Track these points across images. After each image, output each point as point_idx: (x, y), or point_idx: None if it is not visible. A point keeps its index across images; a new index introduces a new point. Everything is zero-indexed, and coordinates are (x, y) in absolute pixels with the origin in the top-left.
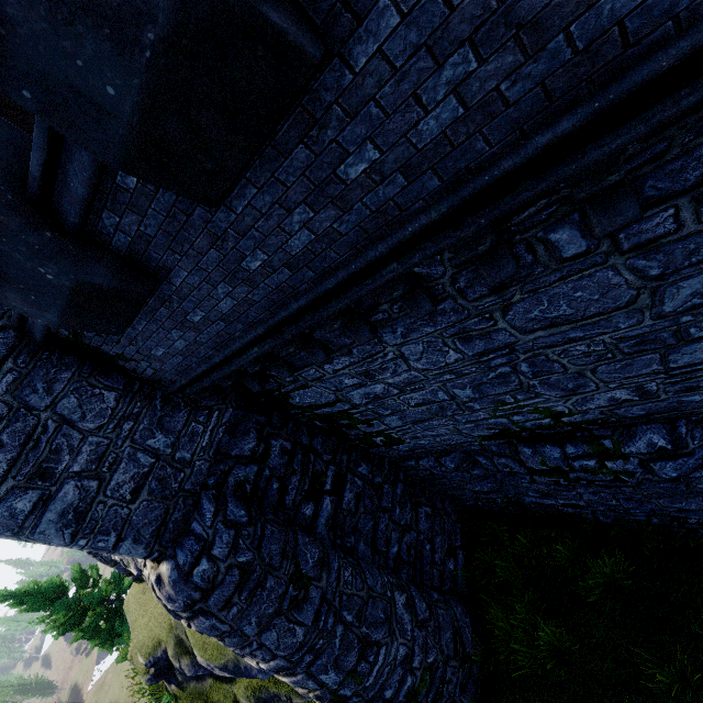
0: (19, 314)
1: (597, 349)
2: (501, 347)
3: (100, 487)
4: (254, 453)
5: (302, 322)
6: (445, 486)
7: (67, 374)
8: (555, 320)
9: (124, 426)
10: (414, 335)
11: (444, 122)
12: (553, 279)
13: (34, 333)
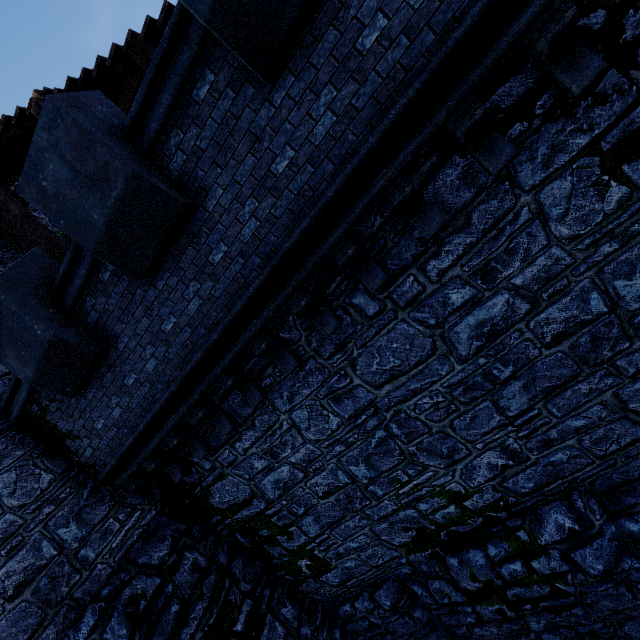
0: (10, 392)
1: (439, 401)
2: (366, 406)
3: None
4: (162, 563)
5: (205, 380)
6: None
7: (21, 451)
8: (392, 371)
9: (45, 509)
10: (297, 399)
11: (253, 229)
12: (371, 334)
13: (13, 411)
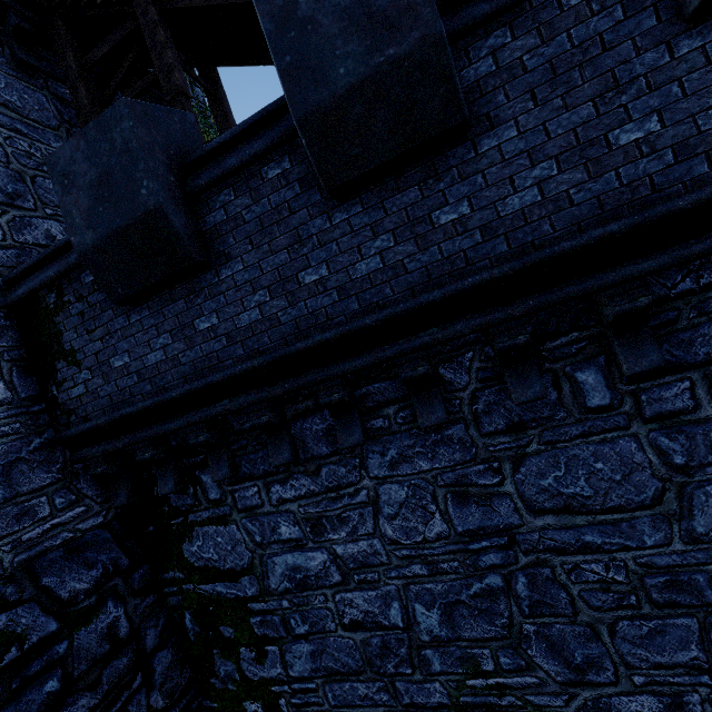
0: (35, 262)
1: (617, 579)
2: (499, 530)
3: None
4: (73, 600)
5: (305, 375)
6: None
7: None
8: (570, 500)
9: None
10: (404, 468)
11: (525, 202)
12: (574, 433)
13: (21, 288)
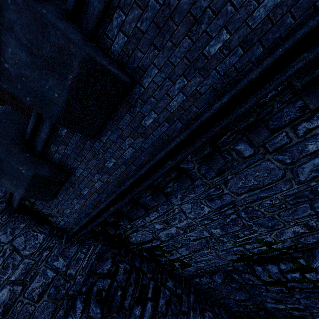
0: (9, 194)
1: (276, 202)
2: (229, 203)
3: (22, 290)
4: (109, 271)
5: (132, 192)
6: (218, 296)
7: (23, 224)
8: (250, 187)
9: (44, 253)
10: (186, 199)
11: (179, 102)
12: (243, 167)
13: (14, 203)
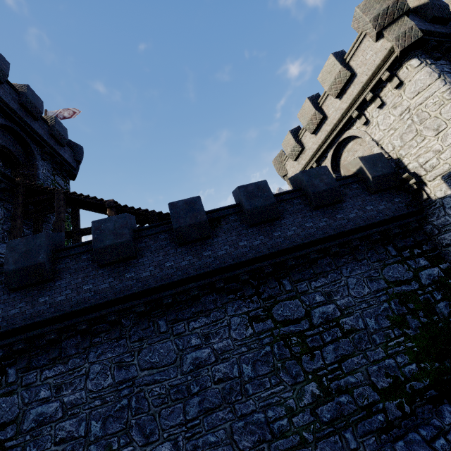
0: None
1: (163, 392)
2: (130, 379)
3: None
4: None
5: (75, 319)
6: None
7: None
8: (153, 364)
9: None
10: (102, 357)
11: (147, 275)
12: (156, 340)
13: None
